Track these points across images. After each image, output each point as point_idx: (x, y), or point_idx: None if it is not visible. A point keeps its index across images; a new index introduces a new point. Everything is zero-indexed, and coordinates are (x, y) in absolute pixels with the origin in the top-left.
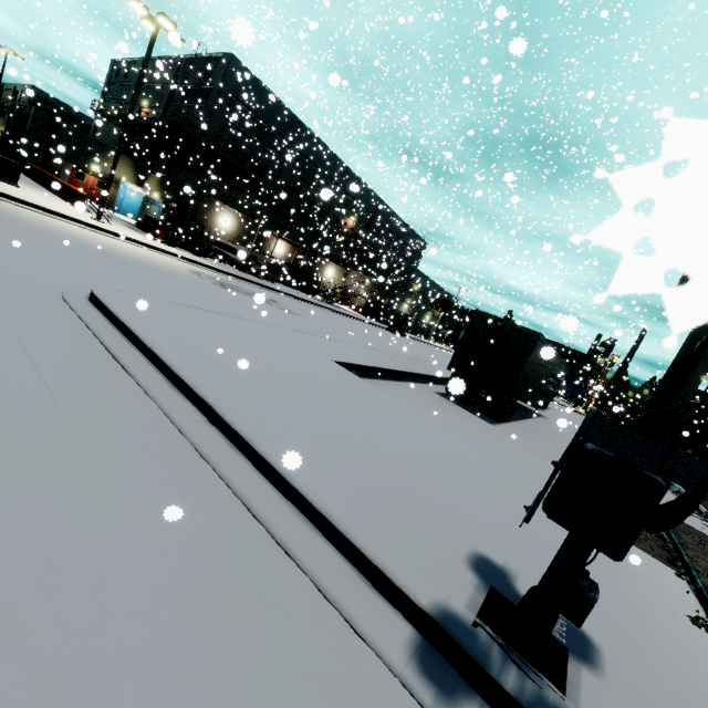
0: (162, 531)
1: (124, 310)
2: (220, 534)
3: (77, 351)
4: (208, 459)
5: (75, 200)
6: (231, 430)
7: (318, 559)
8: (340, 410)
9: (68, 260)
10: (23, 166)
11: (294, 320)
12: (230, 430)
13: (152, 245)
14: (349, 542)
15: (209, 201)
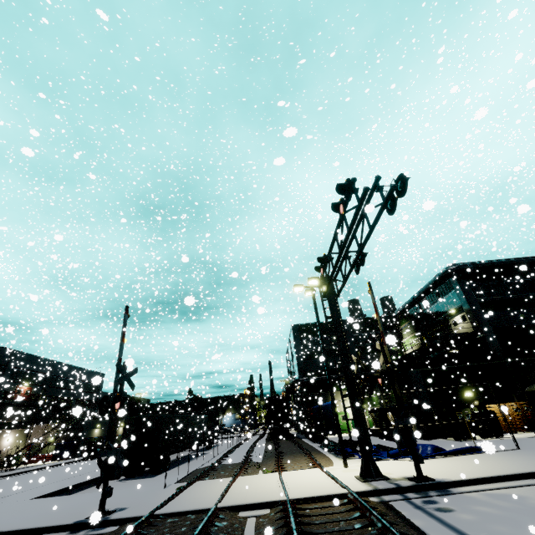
0: None
1: None
2: None
3: None
4: None
5: None
6: None
7: None
8: (39, 510)
9: None
10: None
11: None
12: None
13: None
14: (46, 527)
15: None
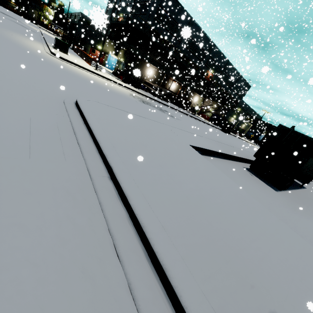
0: (48, 261)
1: (87, 109)
2: (88, 267)
3: (57, 128)
4: (100, 204)
5: (89, 61)
6: (119, 186)
7: (150, 303)
8: (188, 177)
9: (75, 85)
10: (73, 47)
11: (174, 121)
12: (118, 186)
13: (116, 81)
14: (175, 295)
15: (143, 62)
